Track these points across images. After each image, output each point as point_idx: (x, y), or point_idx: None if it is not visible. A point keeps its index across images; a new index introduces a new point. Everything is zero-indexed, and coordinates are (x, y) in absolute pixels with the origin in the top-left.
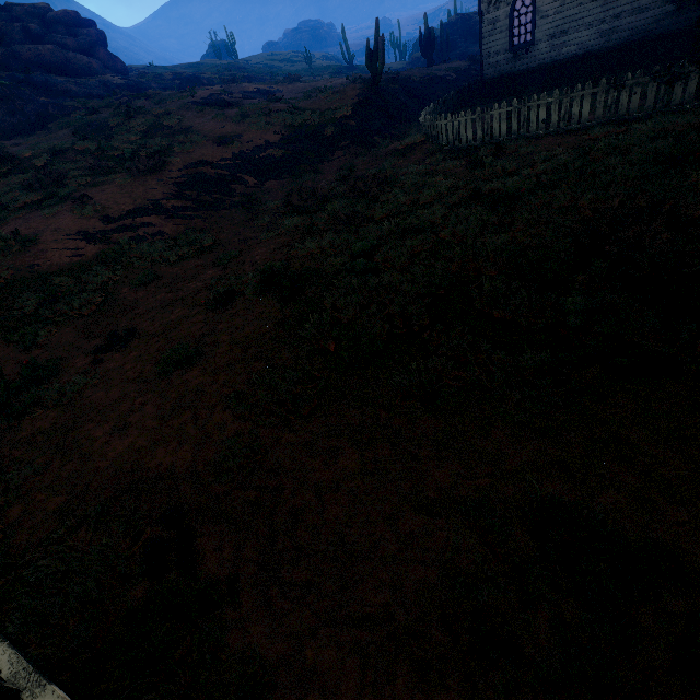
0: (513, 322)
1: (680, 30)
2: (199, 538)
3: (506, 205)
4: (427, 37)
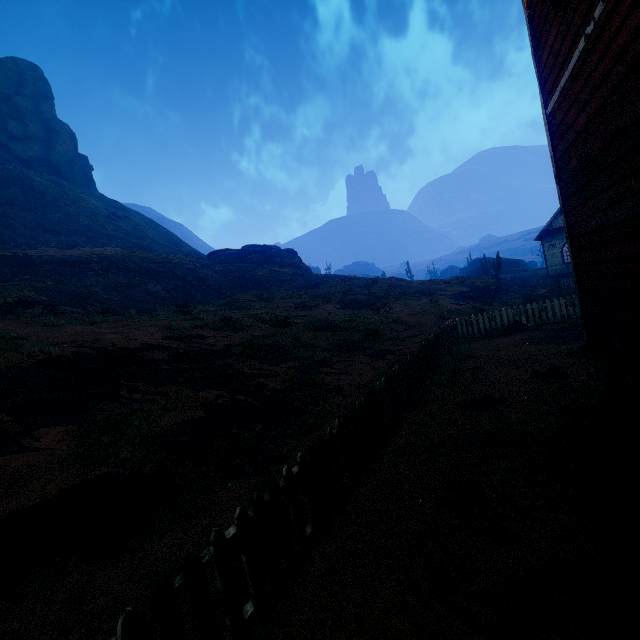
0: None
1: None
2: None
3: None
4: (485, 264)
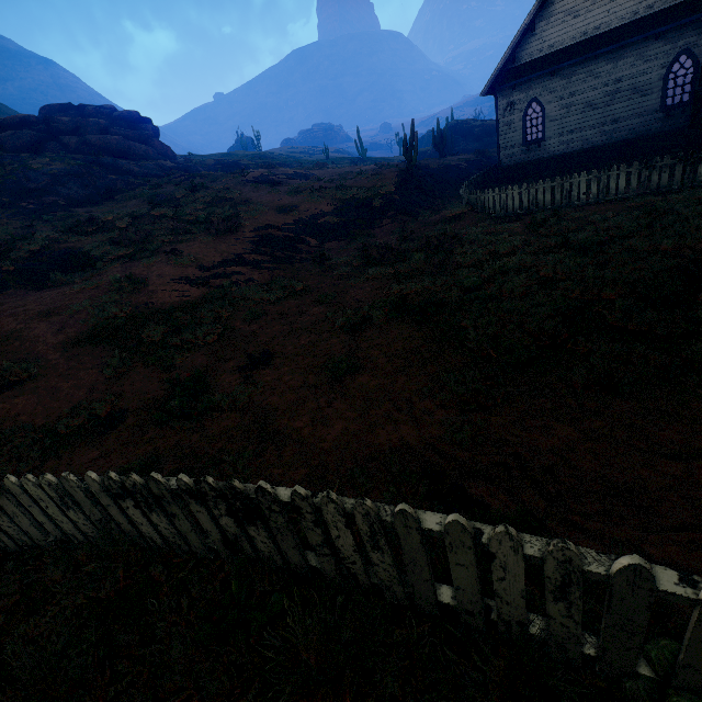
0: (649, 332)
1: (671, 131)
2: (470, 489)
3: (595, 249)
4: (439, 136)
